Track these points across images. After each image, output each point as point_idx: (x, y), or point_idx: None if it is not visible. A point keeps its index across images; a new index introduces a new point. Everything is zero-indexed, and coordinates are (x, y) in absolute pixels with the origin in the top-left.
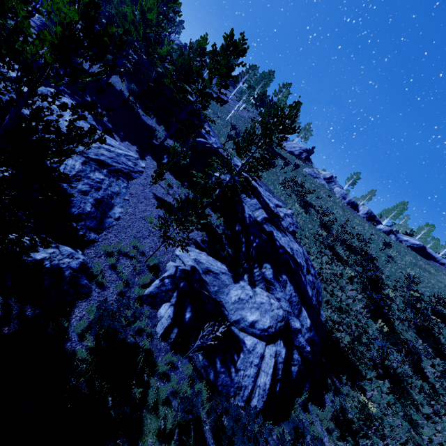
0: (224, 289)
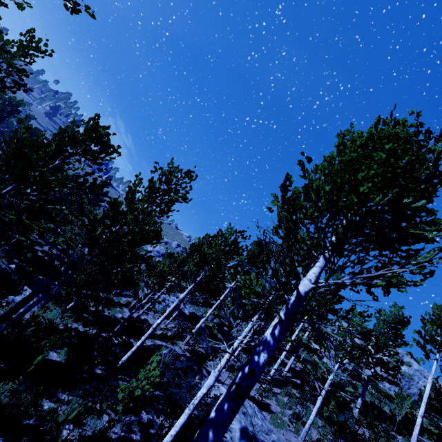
0: None
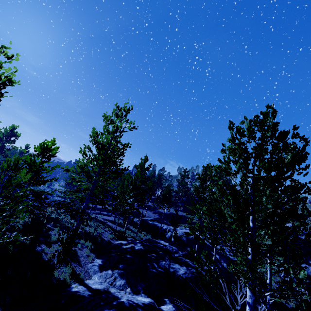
0: (309, 270)
